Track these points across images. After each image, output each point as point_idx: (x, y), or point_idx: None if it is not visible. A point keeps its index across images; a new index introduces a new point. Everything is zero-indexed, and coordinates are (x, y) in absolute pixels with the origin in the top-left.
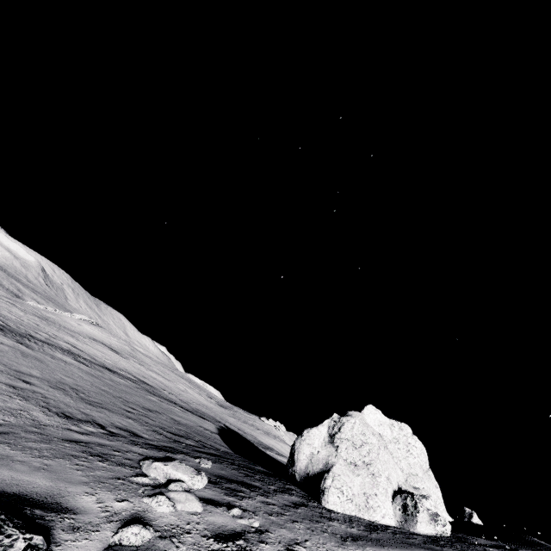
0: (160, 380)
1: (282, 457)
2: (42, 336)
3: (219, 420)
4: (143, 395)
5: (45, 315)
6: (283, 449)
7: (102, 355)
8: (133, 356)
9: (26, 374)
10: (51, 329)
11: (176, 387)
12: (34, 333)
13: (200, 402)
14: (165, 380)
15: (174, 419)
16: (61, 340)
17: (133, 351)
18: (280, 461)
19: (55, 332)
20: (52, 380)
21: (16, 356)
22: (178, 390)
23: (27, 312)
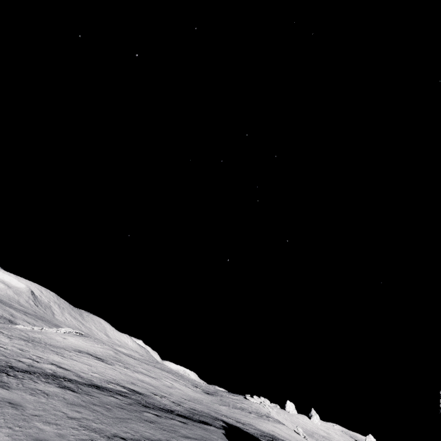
0: (147, 380)
1: None
2: (25, 363)
3: (215, 415)
4: (138, 415)
5: (31, 336)
6: (283, 432)
7: (89, 369)
8: (117, 360)
9: None
10: (36, 351)
11: (164, 385)
12: (16, 362)
13: (189, 396)
14: (152, 379)
15: None
16: (45, 362)
17: (116, 355)
18: None
19: (40, 354)
20: (26, 440)
21: None
22: (166, 388)
23: (13, 337)
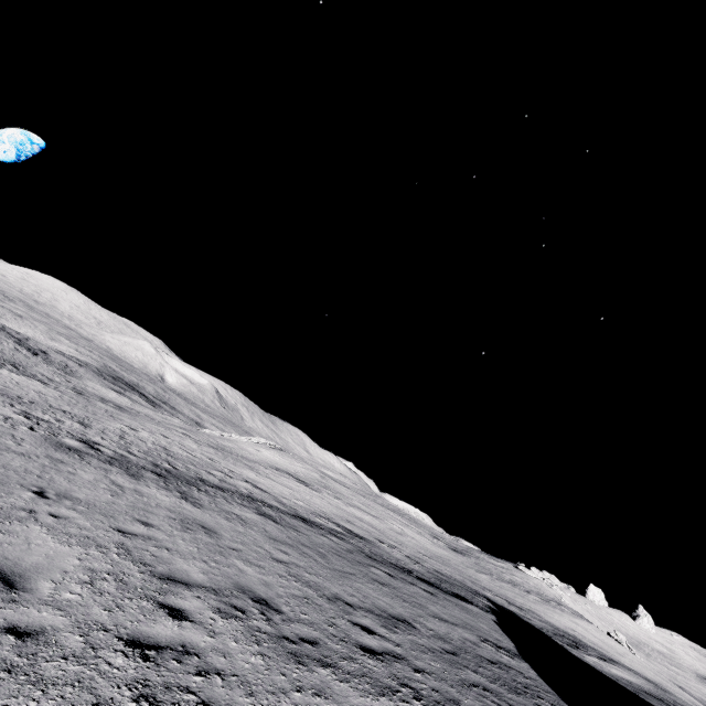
0: (367, 520)
1: (614, 666)
2: (216, 476)
3: (473, 587)
4: (364, 570)
5: (220, 444)
6: (591, 635)
7: (290, 494)
8: (324, 487)
9: (179, 581)
10: (227, 462)
11: (390, 529)
12: (206, 474)
13: (428, 551)
14: (372, 518)
15: (439, 636)
16: (239, 478)
17: (323, 479)
18: (629, 687)
19: (232, 467)
20: (224, 583)
21: (172, 532)
22: (394, 534)
23: (201, 443)
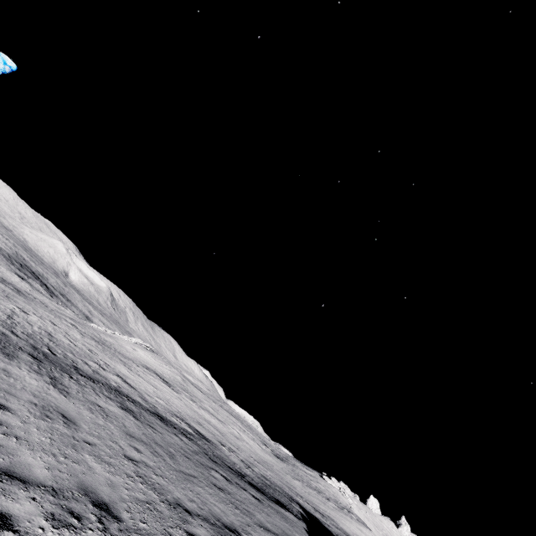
0: (214, 423)
1: None
2: (91, 367)
3: (290, 493)
4: (205, 473)
5: (103, 338)
6: None
7: (154, 392)
8: (184, 389)
9: (17, 477)
10: (104, 356)
11: (231, 433)
12: (82, 364)
13: (258, 456)
14: (218, 421)
15: None
16: (111, 372)
17: (184, 382)
18: None
19: (108, 360)
20: (68, 482)
21: (29, 419)
22: (234, 438)
23: (85, 334)
